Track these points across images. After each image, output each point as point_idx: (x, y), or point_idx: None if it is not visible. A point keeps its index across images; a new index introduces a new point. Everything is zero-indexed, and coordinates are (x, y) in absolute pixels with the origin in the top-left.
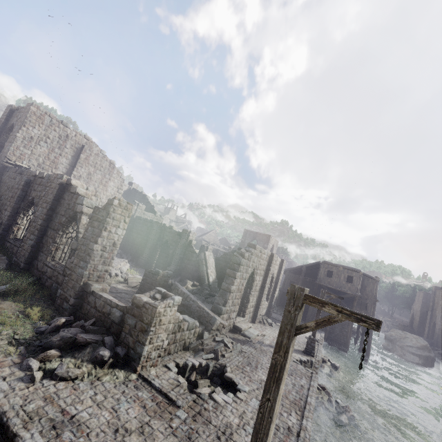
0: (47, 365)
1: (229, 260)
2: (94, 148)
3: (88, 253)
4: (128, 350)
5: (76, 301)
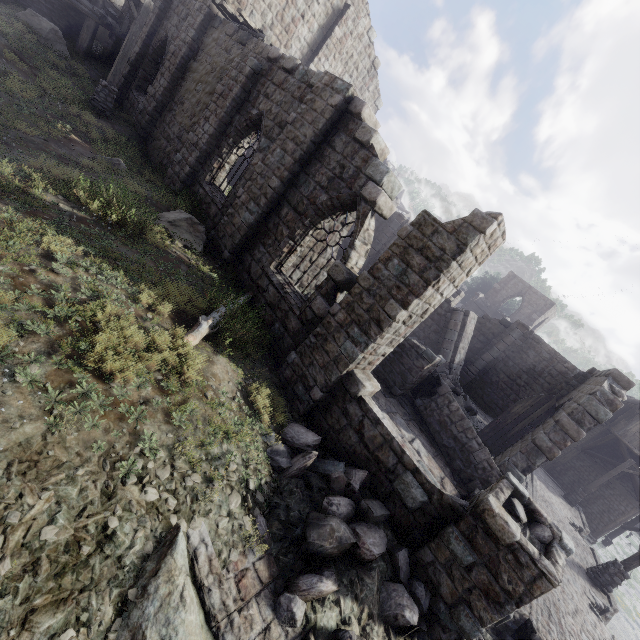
0: (318, 614)
1: (488, 332)
2: (362, 18)
3: (376, 317)
4: (434, 597)
5: (322, 396)
